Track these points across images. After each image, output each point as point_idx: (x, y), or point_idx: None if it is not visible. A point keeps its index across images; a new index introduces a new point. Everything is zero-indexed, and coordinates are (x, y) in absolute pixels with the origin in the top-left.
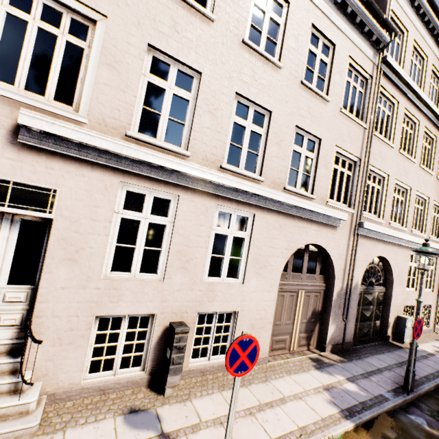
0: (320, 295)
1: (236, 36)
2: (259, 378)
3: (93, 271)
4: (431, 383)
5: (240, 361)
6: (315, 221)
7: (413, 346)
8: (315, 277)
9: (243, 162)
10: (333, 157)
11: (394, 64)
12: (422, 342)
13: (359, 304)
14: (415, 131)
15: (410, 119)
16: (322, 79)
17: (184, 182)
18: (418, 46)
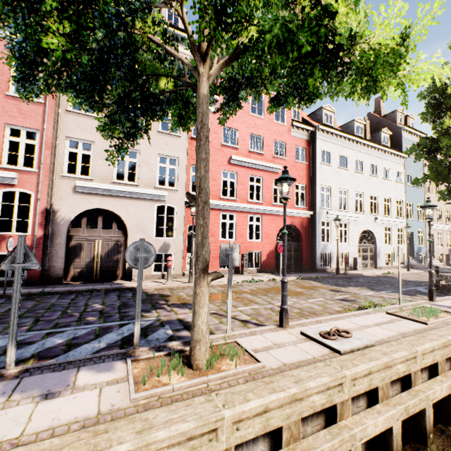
0: None
1: None
2: None
3: (437, 246)
4: None
5: None
6: None
7: None
8: None
9: (447, 222)
10: None
11: None
12: None
13: None
14: None
15: None
16: None
17: (443, 229)
18: None
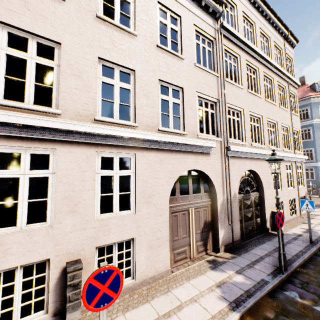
0: (208, 209)
1: (90, 12)
2: (162, 290)
3: None
4: (300, 259)
5: (101, 294)
6: (190, 152)
7: (279, 234)
8: (201, 195)
9: (117, 114)
10: (196, 101)
11: (229, 28)
12: (293, 227)
13: (241, 209)
14: (257, 75)
15: (251, 67)
16: (176, 43)
17: (58, 137)
18: (246, 15)
